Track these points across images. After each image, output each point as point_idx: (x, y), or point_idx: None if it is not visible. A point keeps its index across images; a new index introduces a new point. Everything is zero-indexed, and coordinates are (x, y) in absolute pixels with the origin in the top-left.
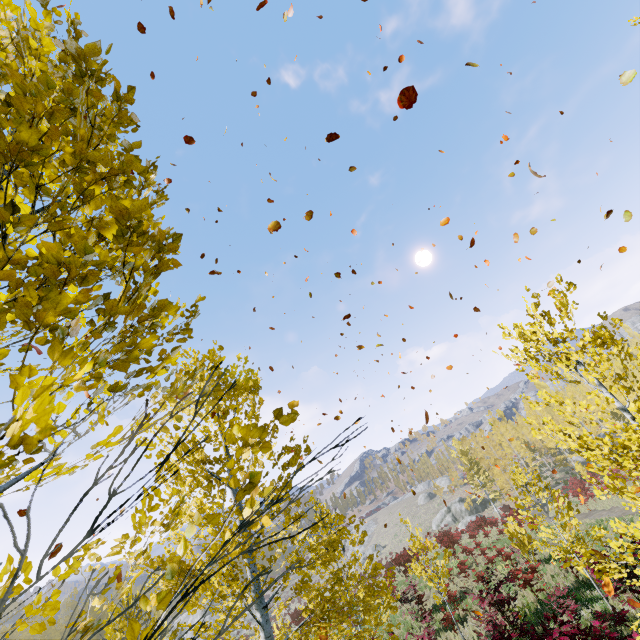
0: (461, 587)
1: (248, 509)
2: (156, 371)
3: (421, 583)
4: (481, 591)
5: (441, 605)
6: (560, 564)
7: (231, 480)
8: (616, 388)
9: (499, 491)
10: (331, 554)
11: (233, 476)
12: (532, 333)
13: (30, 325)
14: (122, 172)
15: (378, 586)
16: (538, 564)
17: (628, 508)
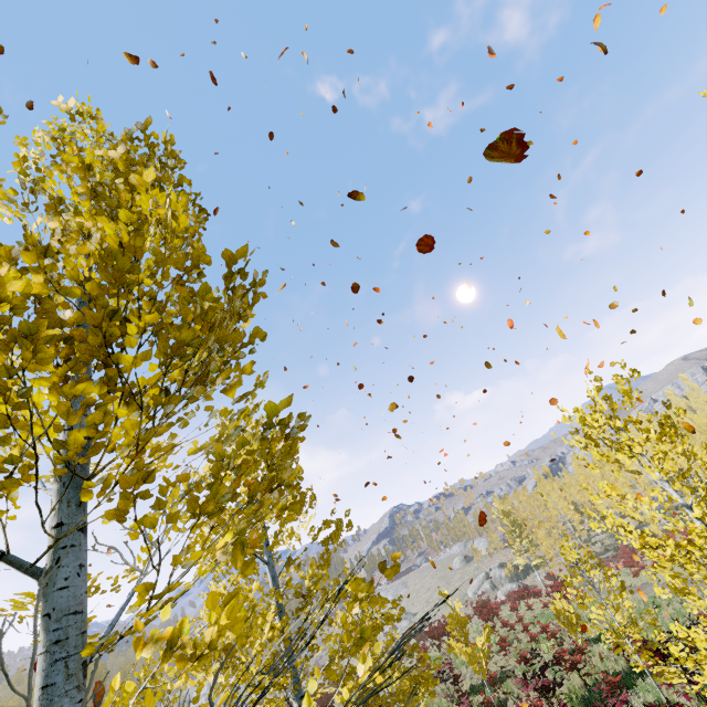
0: (501, 667)
1: (361, 664)
2: (265, 517)
3: (457, 660)
4: (525, 675)
5: (479, 686)
6: (610, 645)
7: (345, 635)
8: (679, 484)
9: (543, 557)
10: (372, 639)
11: (346, 631)
12: (593, 418)
13: (195, 515)
14: (249, 343)
15: (424, 678)
16: (586, 645)
17: (689, 609)
